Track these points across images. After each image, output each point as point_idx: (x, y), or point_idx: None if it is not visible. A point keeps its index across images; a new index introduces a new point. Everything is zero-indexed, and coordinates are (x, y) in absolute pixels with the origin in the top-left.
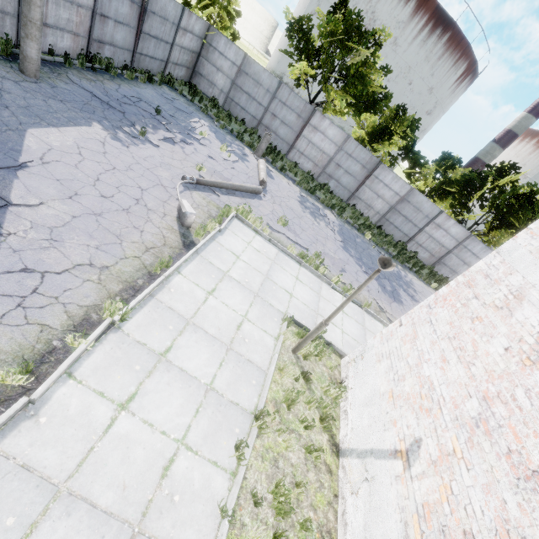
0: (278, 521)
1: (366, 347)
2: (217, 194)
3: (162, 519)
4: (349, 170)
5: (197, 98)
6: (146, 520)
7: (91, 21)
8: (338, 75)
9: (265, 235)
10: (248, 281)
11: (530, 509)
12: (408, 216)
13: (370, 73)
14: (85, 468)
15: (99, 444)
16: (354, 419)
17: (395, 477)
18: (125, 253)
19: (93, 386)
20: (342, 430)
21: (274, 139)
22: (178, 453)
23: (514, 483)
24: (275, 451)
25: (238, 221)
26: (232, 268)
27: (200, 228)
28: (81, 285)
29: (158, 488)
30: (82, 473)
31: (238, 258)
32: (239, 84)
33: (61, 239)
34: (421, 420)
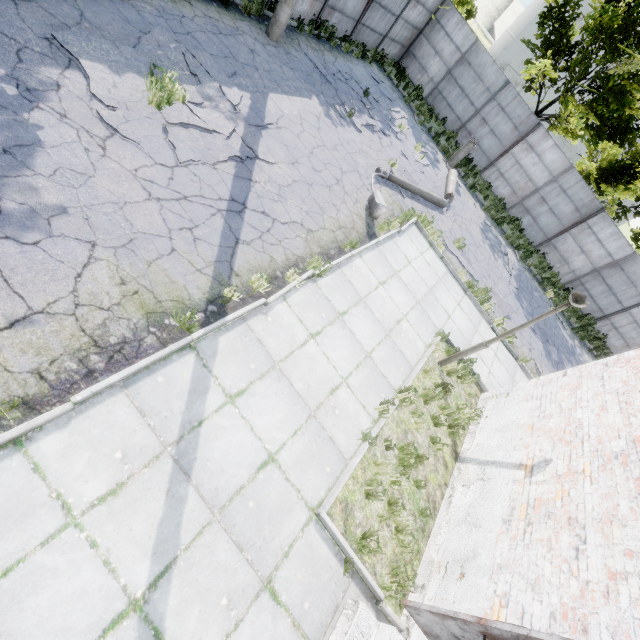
0: (401, 467)
1: (515, 388)
2: (403, 196)
3: (327, 418)
4: (555, 209)
5: (402, 83)
6: (318, 411)
7: None
8: (589, 84)
9: (439, 251)
10: (414, 288)
11: (639, 511)
12: (613, 287)
13: (637, 90)
14: (289, 361)
15: (297, 351)
16: (481, 439)
17: (513, 481)
18: (324, 224)
19: (297, 313)
20: (465, 445)
21: (474, 150)
22: (341, 385)
23: (634, 496)
24: (407, 426)
25: (416, 228)
26: (402, 270)
27: (385, 223)
28: (295, 238)
29: (327, 399)
30: (287, 363)
31: (410, 263)
32: (455, 75)
33: (285, 197)
34: (557, 448)
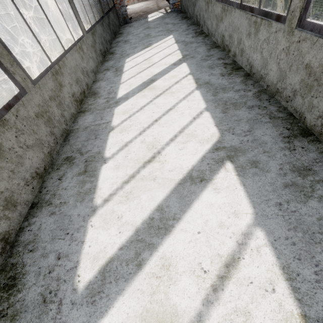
0: None
1: None
2: None
3: None
4: None
5: None
6: None
7: None
8: None
9: None
10: None
11: None
12: None
13: None
14: None
15: None
16: None
17: None
18: None
19: None
20: None
21: None
22: None
23: None
24: None
25: None
26: None
27: None
28: None
29: None
30: None
31: None
32: None
33: None
34: None
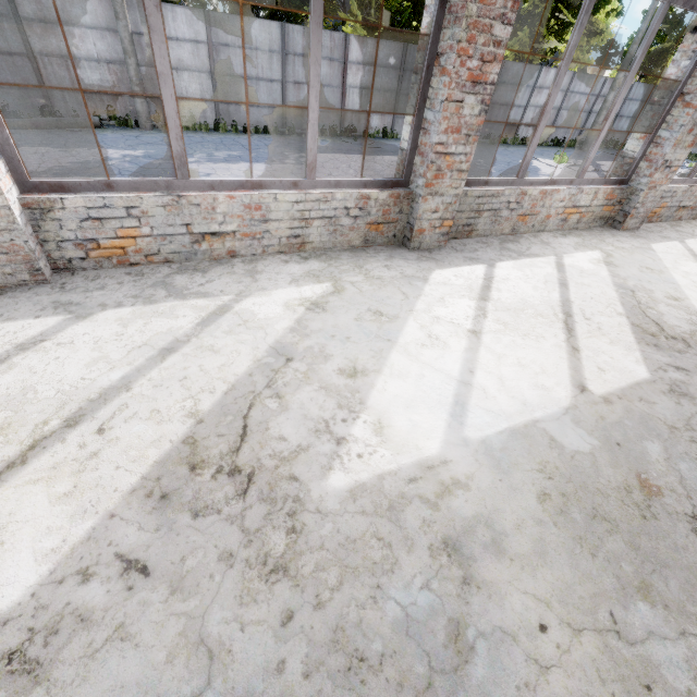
0: None
1: None
2: None
3: None
4: None
5: None
6: None
7: (613, 121)
8: None
9: None
10: None
11: None
12: None
13: None
14: None
15: None
16: None
17: None
18: None
19: None
20: None
21: None
22: None
23: None
24: None
25: None
26: None
27: None
28: None
29: None
30: None
31: None
32: None
33: None
34: None
